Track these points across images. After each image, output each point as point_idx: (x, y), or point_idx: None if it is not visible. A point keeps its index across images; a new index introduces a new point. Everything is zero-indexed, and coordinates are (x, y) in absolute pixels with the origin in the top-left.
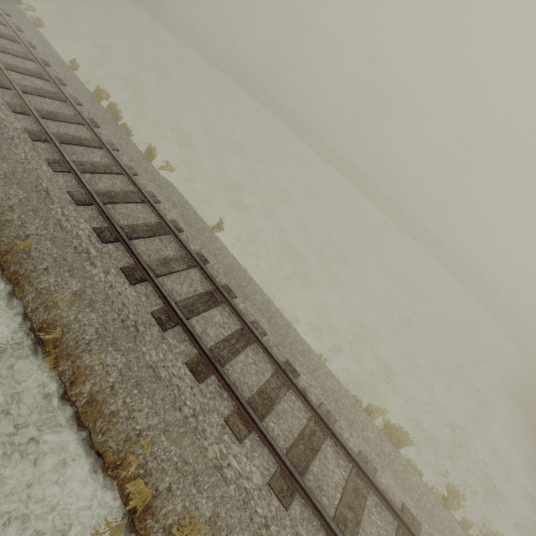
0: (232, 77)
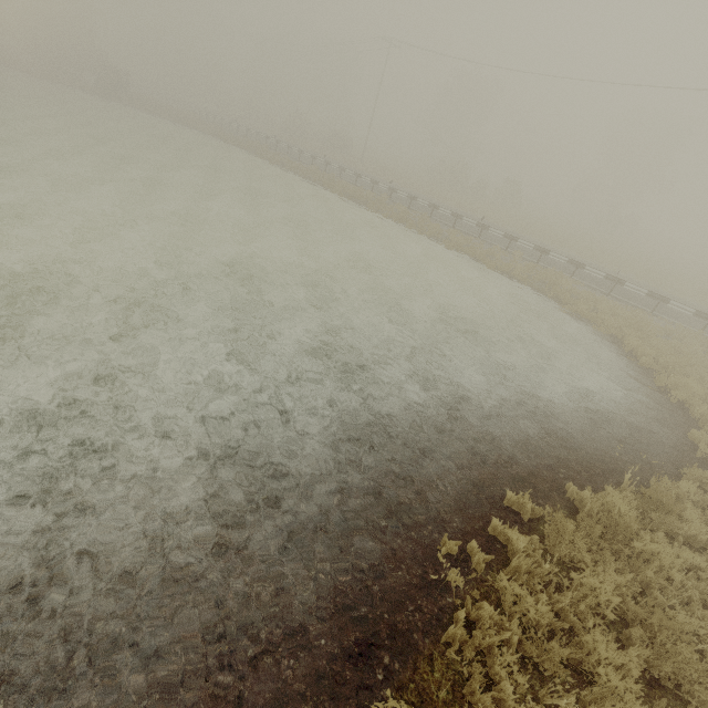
0: (196, 127)
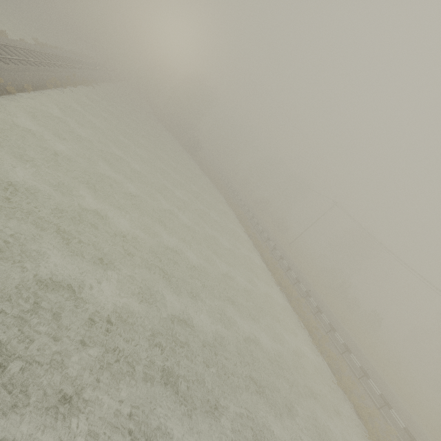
0: (217, 186)
